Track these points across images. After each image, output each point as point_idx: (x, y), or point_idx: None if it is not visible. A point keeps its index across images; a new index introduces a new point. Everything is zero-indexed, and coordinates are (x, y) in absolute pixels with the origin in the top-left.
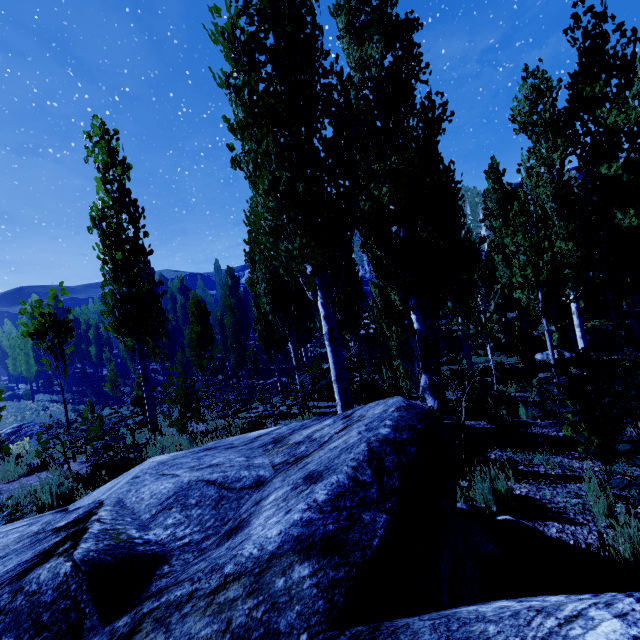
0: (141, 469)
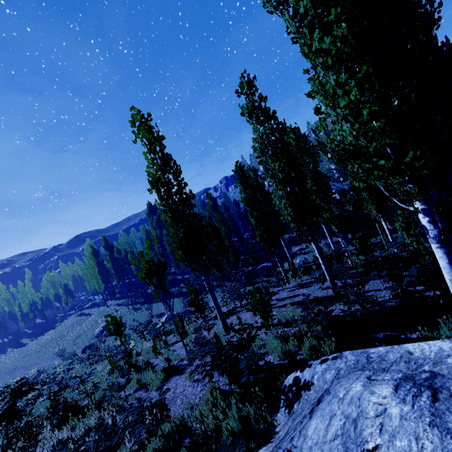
0: (442, 446)
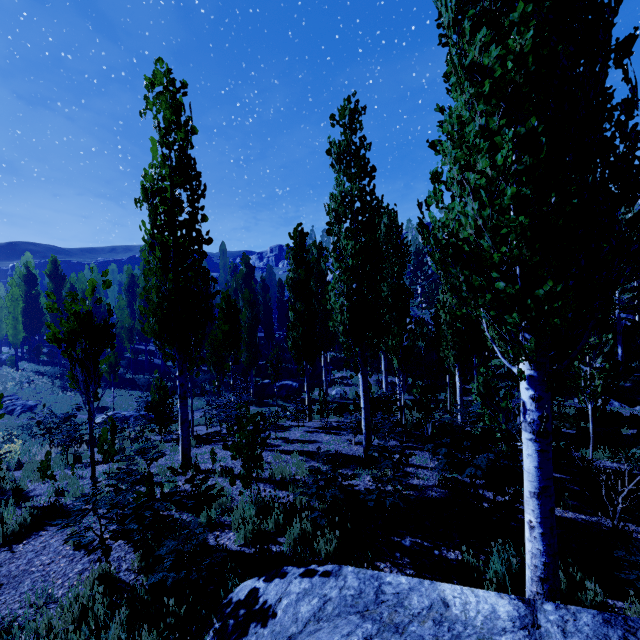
0: None
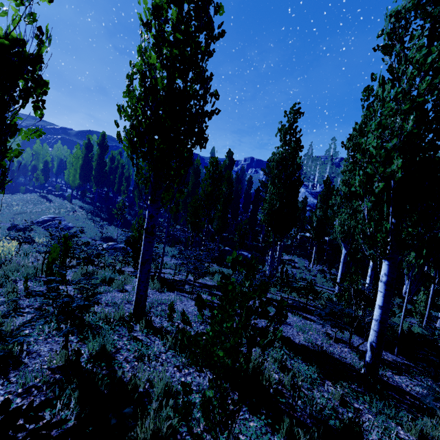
0: None
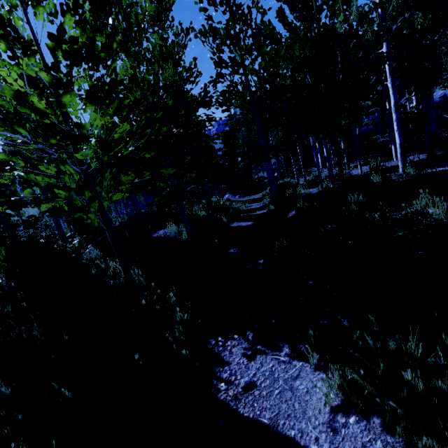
0: None
